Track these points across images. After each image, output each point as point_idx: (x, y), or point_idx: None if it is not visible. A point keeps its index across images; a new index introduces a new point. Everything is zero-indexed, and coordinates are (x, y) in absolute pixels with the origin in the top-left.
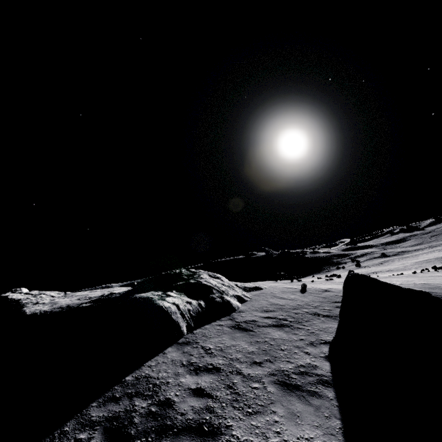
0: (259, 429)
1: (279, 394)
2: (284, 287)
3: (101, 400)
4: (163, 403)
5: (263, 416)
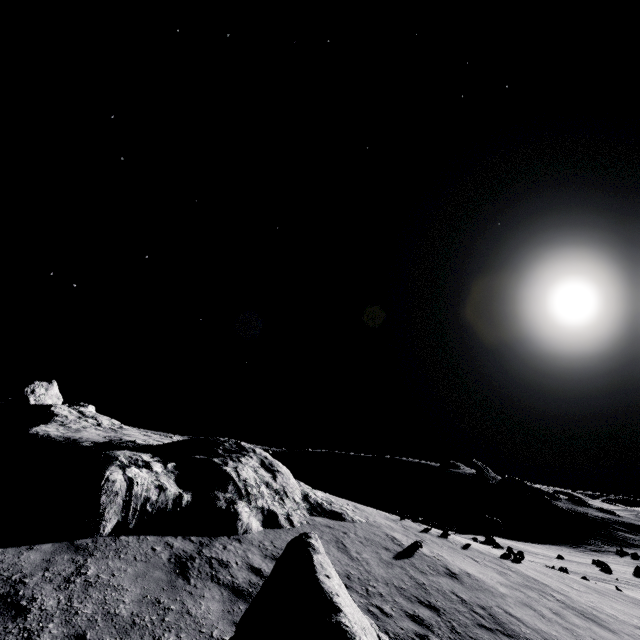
0: None
1: None
2: (386, 534)
3: None
4: None
5: None
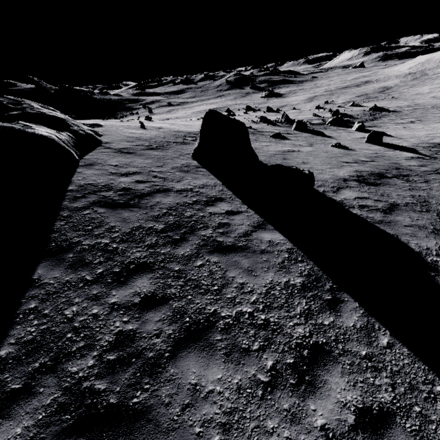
0: (186, 184)
1: (183, 174)
2: (123, 125)
3: (68, 200)
4: (124, 190)
5: (184, 181)
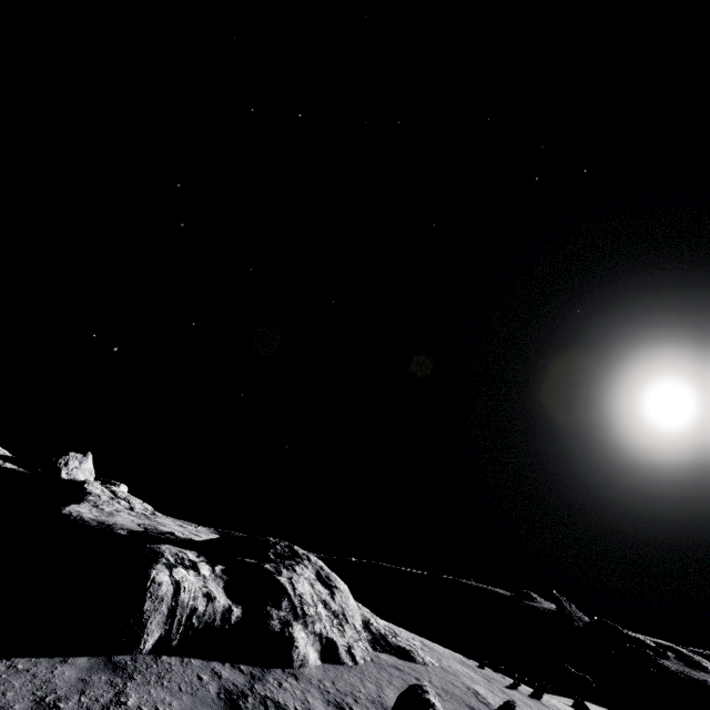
0: None
1: None
2: (467, 686)
3: None
4: None
5: None
